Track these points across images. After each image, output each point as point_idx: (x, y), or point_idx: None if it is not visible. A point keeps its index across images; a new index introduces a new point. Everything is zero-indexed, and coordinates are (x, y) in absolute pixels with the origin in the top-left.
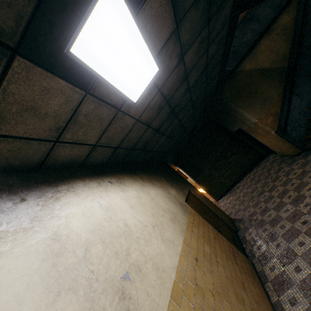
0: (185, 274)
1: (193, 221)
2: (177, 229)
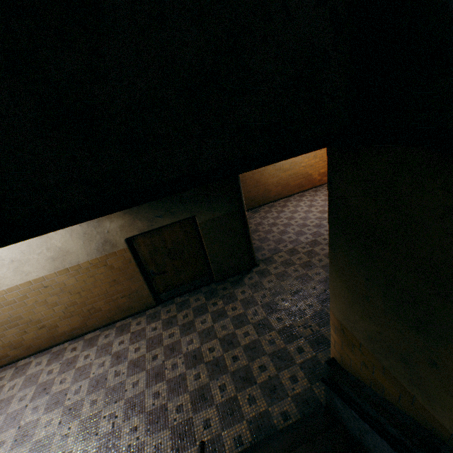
0: (18, 290)
1: (99, 262)
2: (50, 266)
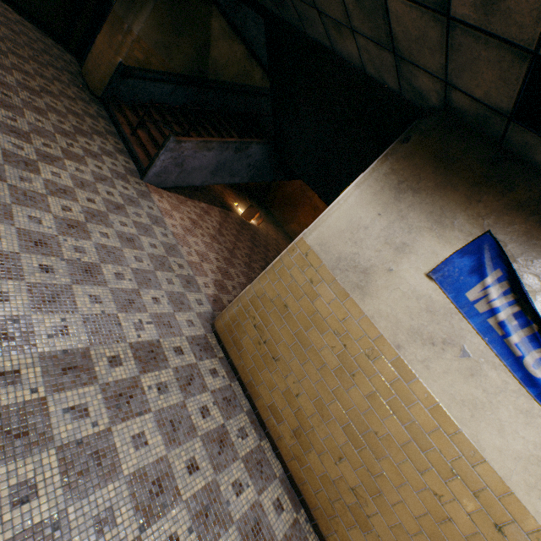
0: None
1: None
2: None
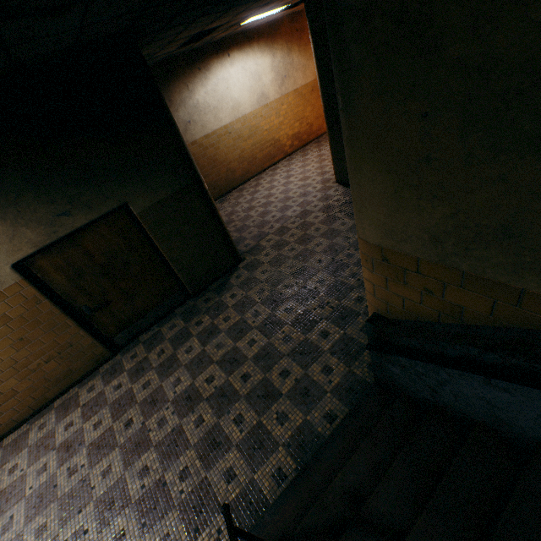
0: None
1: None
2: None
